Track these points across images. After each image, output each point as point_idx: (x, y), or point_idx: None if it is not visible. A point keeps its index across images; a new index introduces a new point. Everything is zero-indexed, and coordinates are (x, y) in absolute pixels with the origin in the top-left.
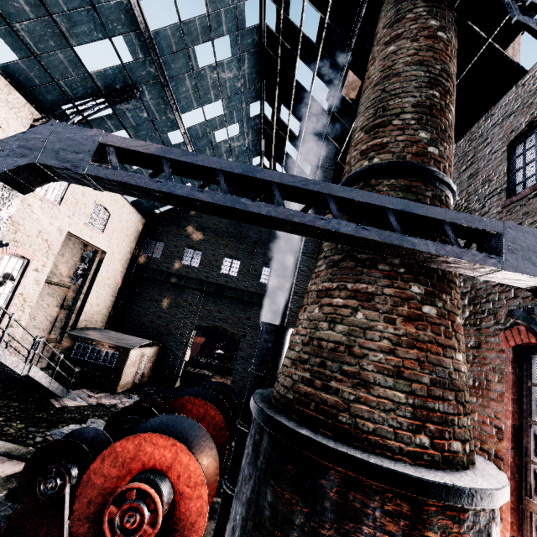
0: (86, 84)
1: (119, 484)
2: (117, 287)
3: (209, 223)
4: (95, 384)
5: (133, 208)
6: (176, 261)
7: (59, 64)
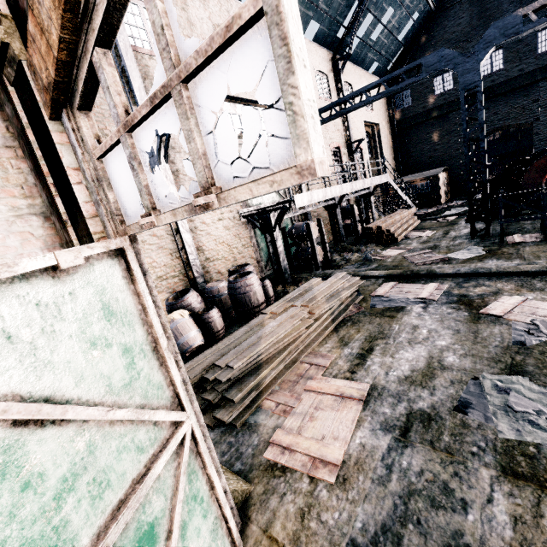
0: (347, 3)
1: (541, 180)
2: (391, 147)
3: (445, 37)
4: (423, 206)
5: (375, 78)
6: (428, 97)
7: (336, 5)
